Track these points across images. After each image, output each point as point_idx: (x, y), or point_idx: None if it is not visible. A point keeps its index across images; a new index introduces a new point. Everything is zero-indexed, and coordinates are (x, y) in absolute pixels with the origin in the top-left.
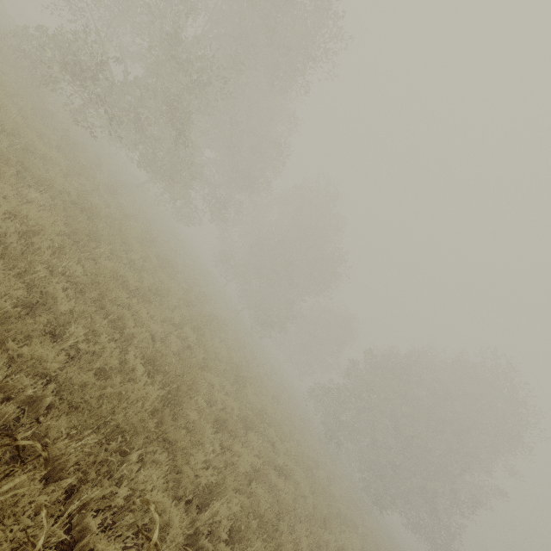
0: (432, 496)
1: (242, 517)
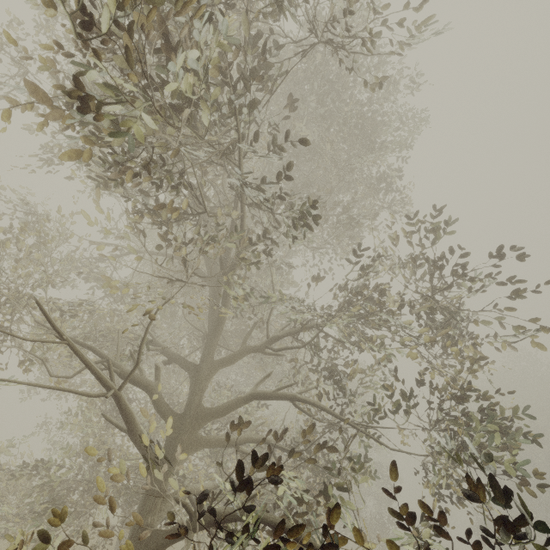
0: None
1: None
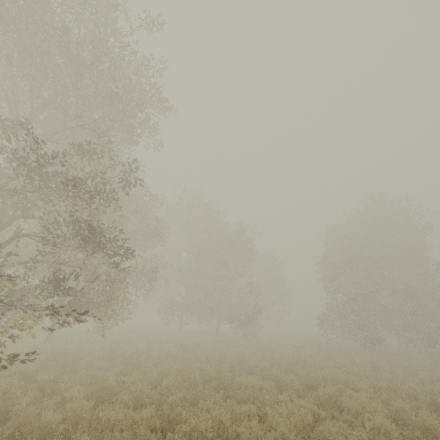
0: None
1: None
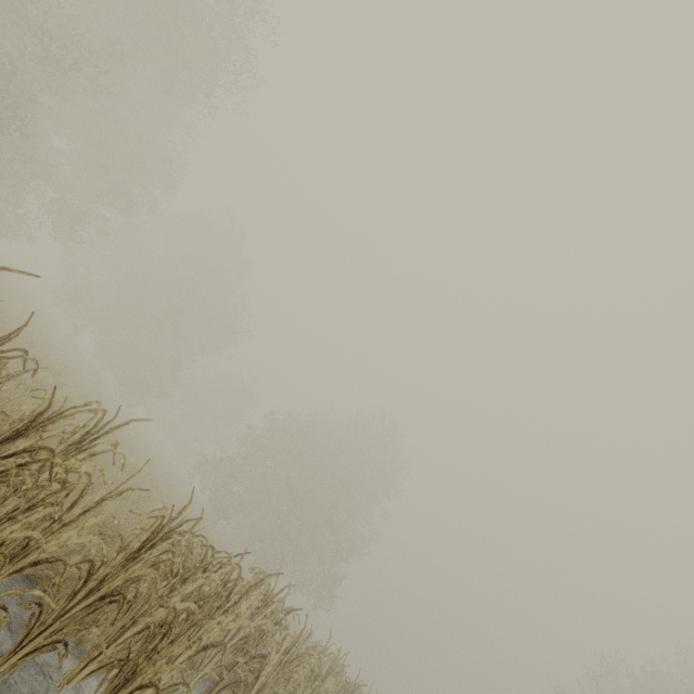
0: (319, 548)
1: (121, 512)
